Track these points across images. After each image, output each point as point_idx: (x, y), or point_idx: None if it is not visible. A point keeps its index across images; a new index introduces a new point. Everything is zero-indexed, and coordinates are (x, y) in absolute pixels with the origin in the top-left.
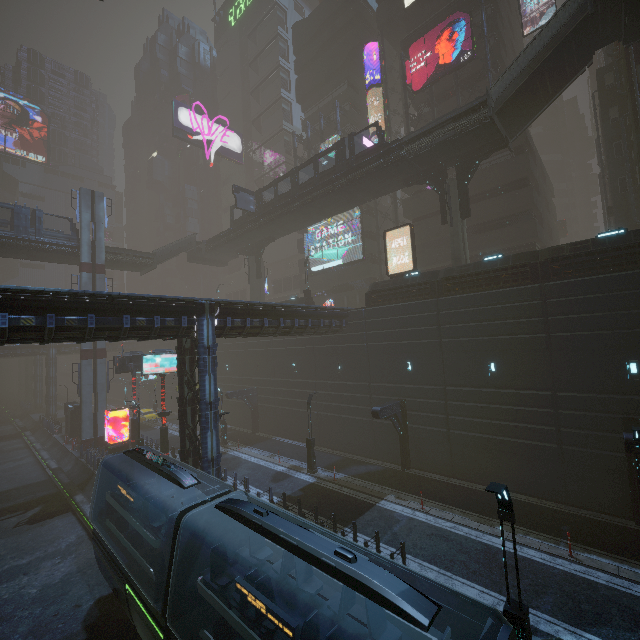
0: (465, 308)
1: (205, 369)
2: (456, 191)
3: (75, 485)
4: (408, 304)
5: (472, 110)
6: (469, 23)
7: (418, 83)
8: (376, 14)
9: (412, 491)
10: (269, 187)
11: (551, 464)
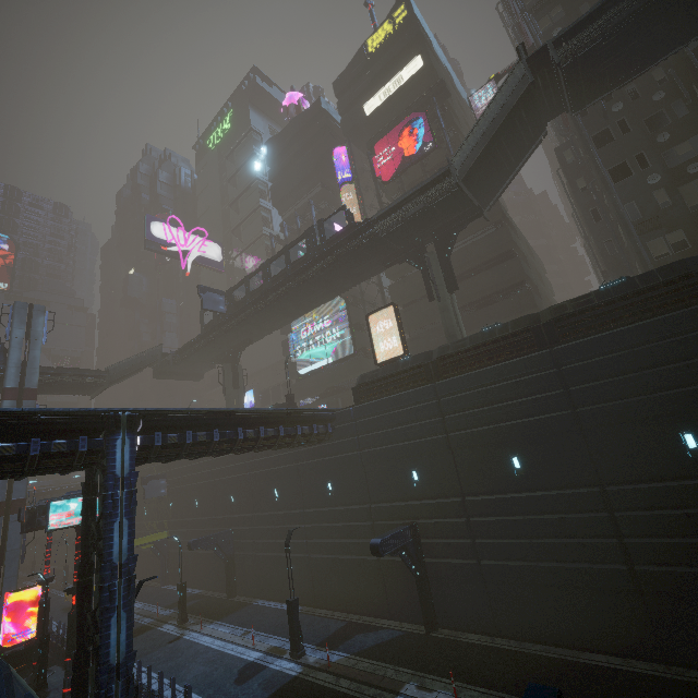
0: (469, 390)
1: (114, 512)
2: (438, 264)
3: None
4: (402, 394)
5: (437, 181)
6: (426, 120)
7: (387, 175)
8: (341, 124)
9: (441, 671)
10: (240, 285)
11: (626, 597)
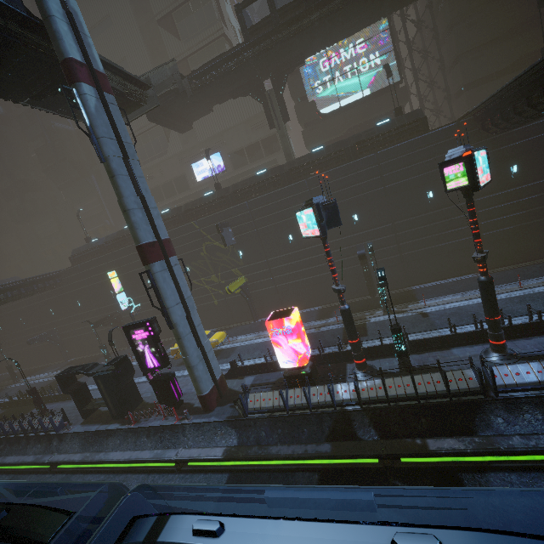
0: None
1: None
2: None
3: (365, 441)
4: None
5: None
6: None
7: None
8: None
9: None
10: None
11: None
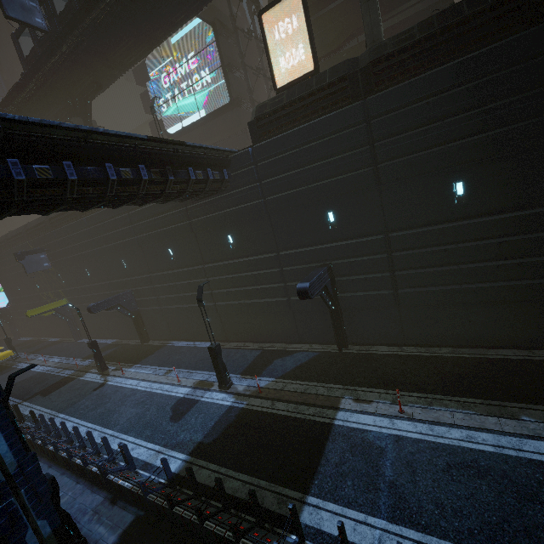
0: (412, 104)
1: None
2: None
3: None
4: (319, 121)
5: None
6: None
7: None
8: None
9: (369, 382)
10: None
11: None
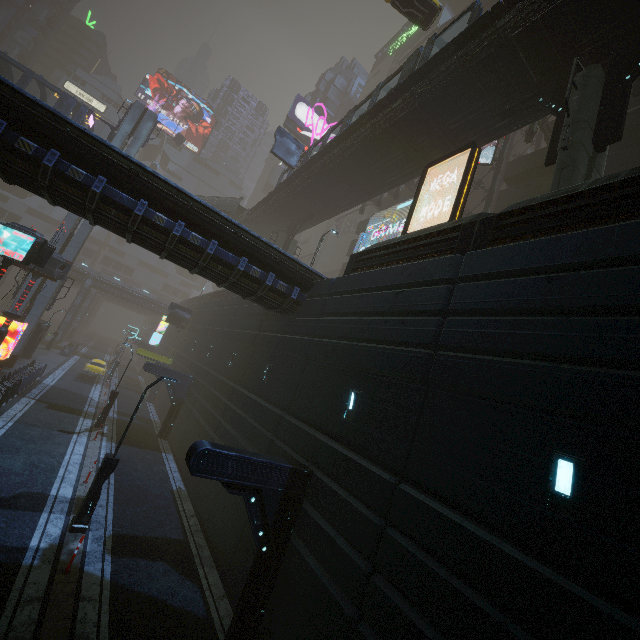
0: (529, 276)
1: None
2: (598, 90)
3: None
4: (402, 266)
5: None
6: None
7: None
8: None
9: None
10: (321, 140)
11: None
